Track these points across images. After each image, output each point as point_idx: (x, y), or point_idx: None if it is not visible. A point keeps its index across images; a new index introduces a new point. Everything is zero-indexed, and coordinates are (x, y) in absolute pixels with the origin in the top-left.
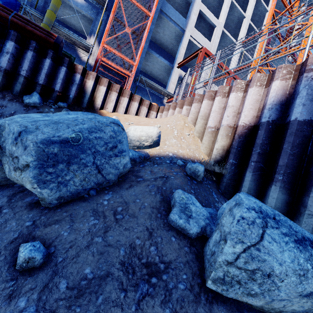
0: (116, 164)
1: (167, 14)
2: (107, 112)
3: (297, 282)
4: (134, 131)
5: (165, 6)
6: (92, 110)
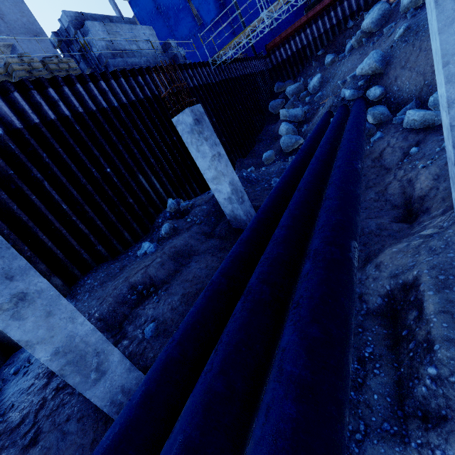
0: (386, 13)
1: None
2: None
3: (406, 3)
4: None
5: None
6: (375, 0)
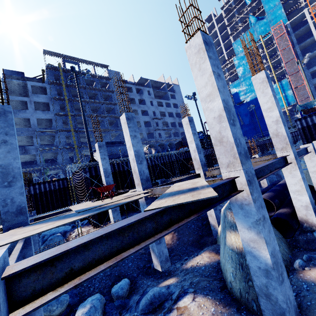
0: None
1: None
2: None
3: None
4: None
5: (313, 80)
6: None
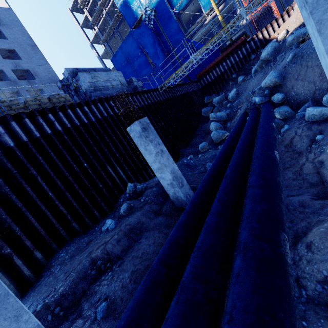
0: (277, 47)
1: None
2: (272, 36)
3: (290, 40)
4: (280, 36)
5: None
6: (267, 41)
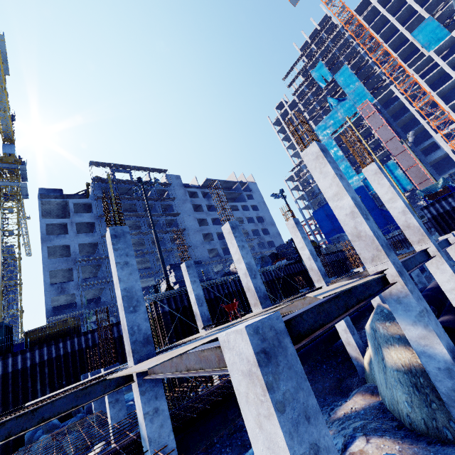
0: None
1: (431, 159)
2: None
3: None
4: None
5: (427, 159)
6: None
